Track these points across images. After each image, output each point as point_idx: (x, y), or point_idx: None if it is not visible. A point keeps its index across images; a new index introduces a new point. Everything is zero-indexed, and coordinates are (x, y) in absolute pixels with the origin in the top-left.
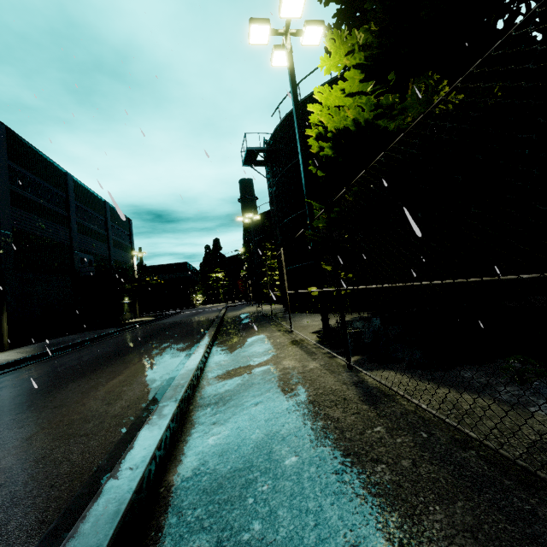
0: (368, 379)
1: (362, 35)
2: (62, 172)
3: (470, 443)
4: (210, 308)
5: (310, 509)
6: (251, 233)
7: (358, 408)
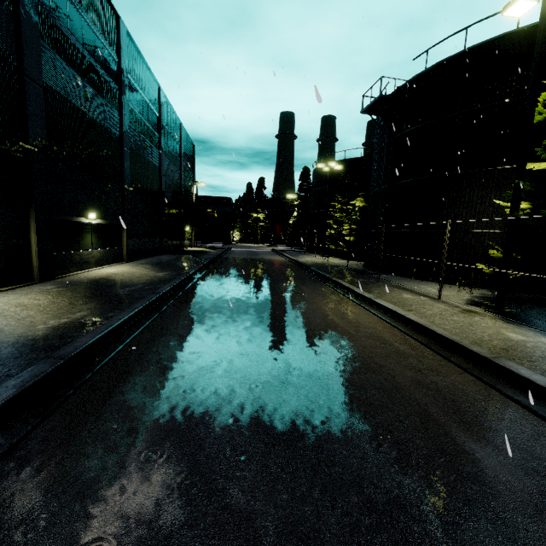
0: None
1: None
2: (157, 87)
3: None
4: (258, 249)
5: None
6: (315, 181)
7: None
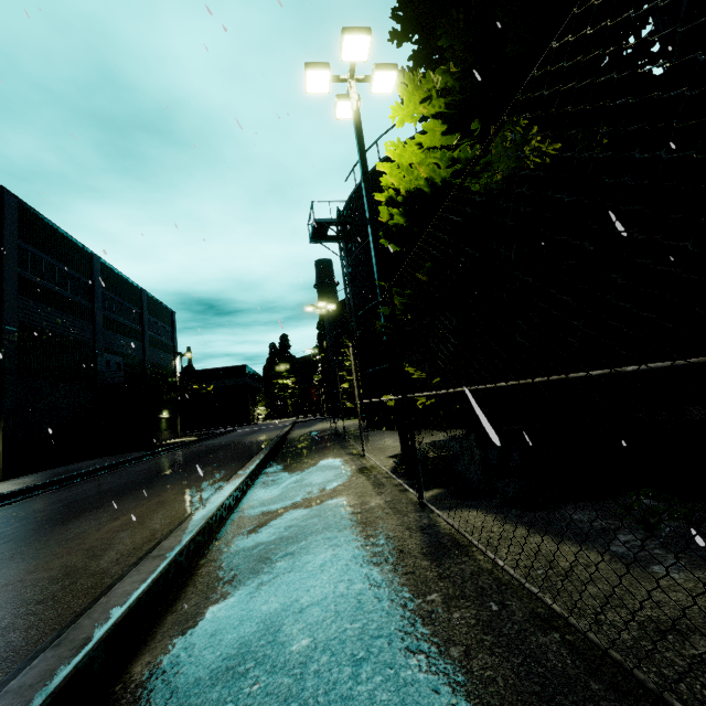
0: (442, 523)
1: (440, 78)
2: (88, 253)
3: (556, 620)
4: (273, 425)
5: None
6: (326, 327)
7: (415, 564)
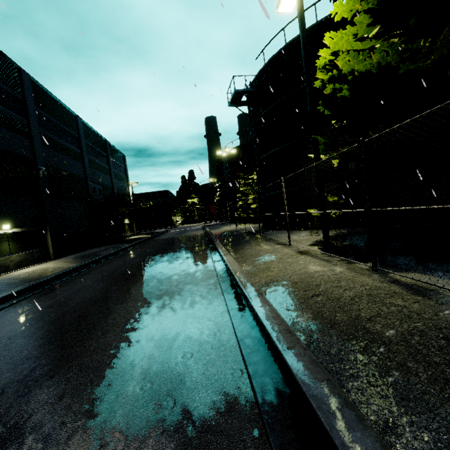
0: (401, 279)
1: None
2: (73, 115)
3: None
4: (191, 228)
5: (438, 362)
6: (225, 165)
7: (414, 298)
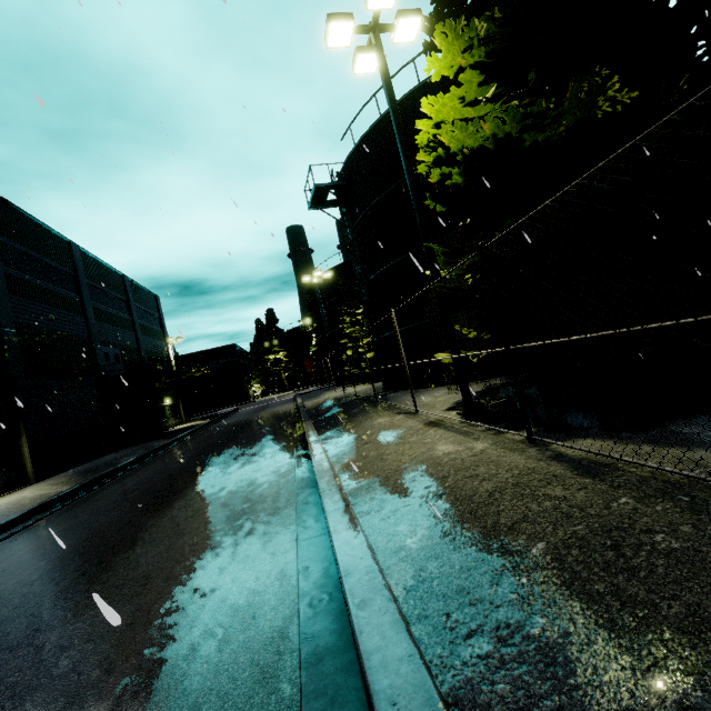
0: (566, 452)
1: (484, 25)
2: (65, 242)
3: None
4: (276, 400)
5: (602, 591)
6: (319, 297)
7: (580, 482)
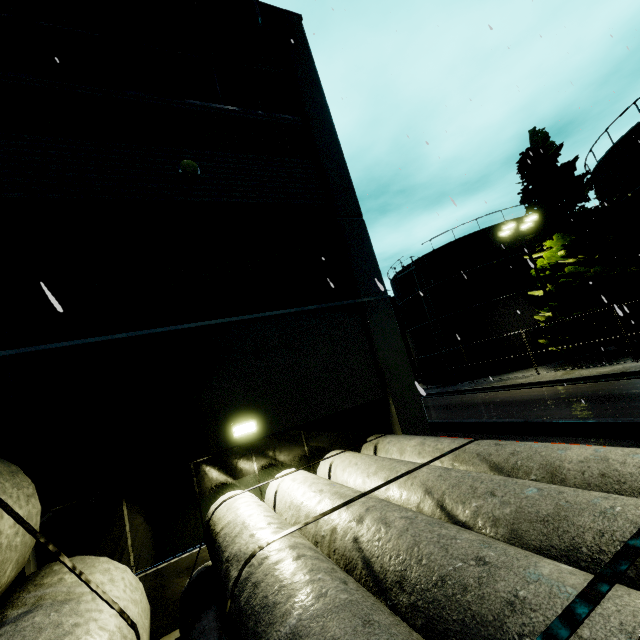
0: None
1: (574, 237)
2: None
3: None
4: None
5: None
6: None
7: None
